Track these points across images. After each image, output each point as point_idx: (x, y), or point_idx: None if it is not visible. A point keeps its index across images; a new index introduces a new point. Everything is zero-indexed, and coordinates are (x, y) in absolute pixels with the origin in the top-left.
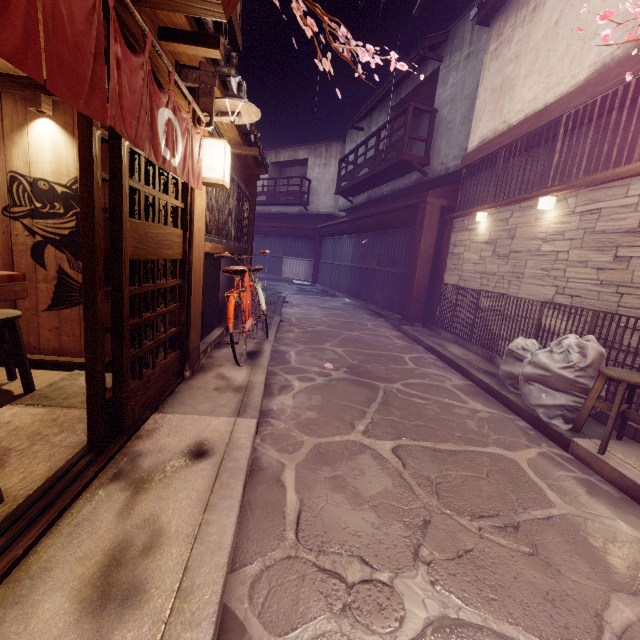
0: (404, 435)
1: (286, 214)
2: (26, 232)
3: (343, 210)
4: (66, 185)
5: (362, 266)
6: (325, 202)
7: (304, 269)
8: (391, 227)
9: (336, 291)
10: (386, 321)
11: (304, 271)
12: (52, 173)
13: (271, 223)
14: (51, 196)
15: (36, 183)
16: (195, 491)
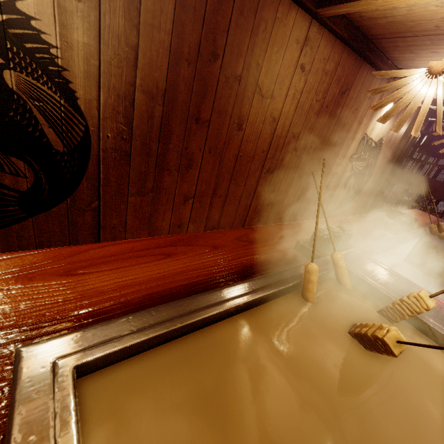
0: None
1: None
2: (350, 169)
3: None
4: (376, 142)
5: None
6: None
7: None
8: None
9: None
10: None
11: None
12: (376, 135)
13: None
14: (368, 148)
15: (368, 141)
16: None
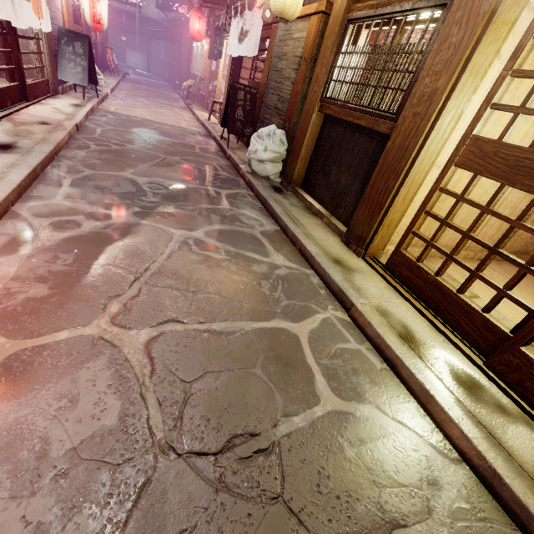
0: (151, 94)
1: (125, 11)
2: None
3: (164, 20)
4: None
5: (168, 62)
6: (153, 9)
7: (142, 61)
8: (176, 41)
9: (159, 77)
10: (175, 90)
11: (142, 63)
12: None
13: (114, 17)
14: None
15: None
16: (110, 81)
